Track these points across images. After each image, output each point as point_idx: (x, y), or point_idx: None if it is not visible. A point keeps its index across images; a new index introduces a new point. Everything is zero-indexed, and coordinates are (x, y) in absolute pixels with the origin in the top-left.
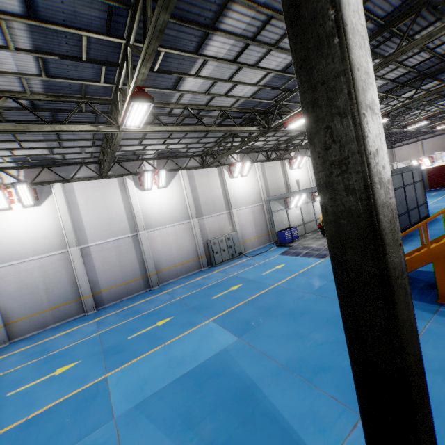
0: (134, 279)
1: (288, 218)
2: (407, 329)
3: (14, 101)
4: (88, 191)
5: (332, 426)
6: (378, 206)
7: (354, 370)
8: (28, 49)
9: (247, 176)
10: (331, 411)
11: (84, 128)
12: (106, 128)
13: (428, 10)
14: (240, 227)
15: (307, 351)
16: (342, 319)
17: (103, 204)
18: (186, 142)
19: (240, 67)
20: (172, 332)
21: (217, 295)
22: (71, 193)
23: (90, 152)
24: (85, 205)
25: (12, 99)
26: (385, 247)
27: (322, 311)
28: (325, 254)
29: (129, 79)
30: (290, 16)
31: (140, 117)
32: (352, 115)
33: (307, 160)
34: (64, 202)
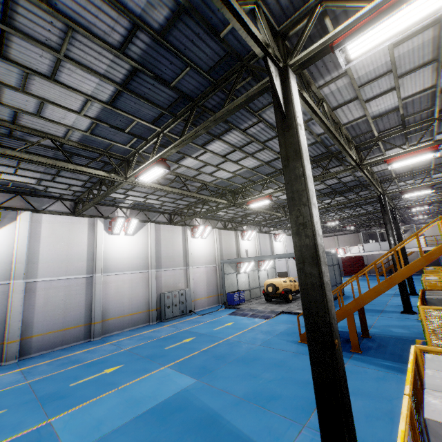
0: (75, 326)
1: (237, 282)
2: (330, 304)
3: (52, 141)
4: (56, 225)
5: (284, 434)
6: (318, 244)
7: (307, 333)
8: (91, 117)
9: (206, 238)
10: (282, 424)
11: (99, 173)
12: (116, 177)
13: (336, 159)
14: (193, 285)
15: (260, 386)
16: (302, 303)
17: (66, 240)
18: (163, 200)
19: (226, 161)
20: (124, 377)
21: (170, 346)
22: (37, 223)
23: (75, 190)
24: (48, 238)
25: (50, 139)
26: (321, 262)
27: (270, 357)
28: (268, 316)
29: (154, 151)
30: (284, 163)
31: (153, 176)
32: (308, 206)
33: (256, 235)
34: (27, 231)
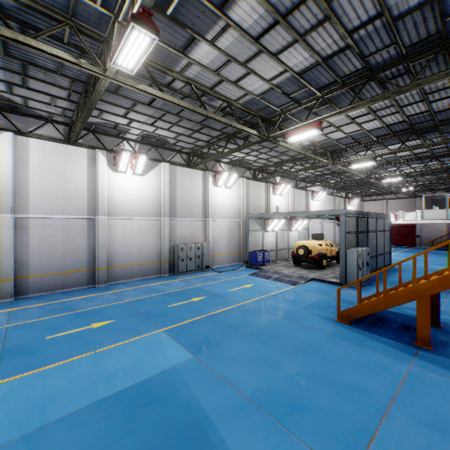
0: (77, 270)
1: (263, 240)
2: None
3: None
4: (47, 153)
5: None
6: None
7: None
8: None
9: (231, 188)
10: None
11: (59, 54)
12: (89, 65)
13: (444, 55)
14: (212, 239)
15: (278, 382)
16: None
17: (61, 173)
18: (177, 132)
19: (261, 51)
20: (109, 337)
21: (174, 303)
22: (23, 149)
23: (62, 107)
24: (39, 168)
25: None
26: None
27: (295, 337)
28: (296, 282)
29: (135, 3)
30: None
31: (136, 55)
32: None
33: (290, 190)
34: (10, 157)
